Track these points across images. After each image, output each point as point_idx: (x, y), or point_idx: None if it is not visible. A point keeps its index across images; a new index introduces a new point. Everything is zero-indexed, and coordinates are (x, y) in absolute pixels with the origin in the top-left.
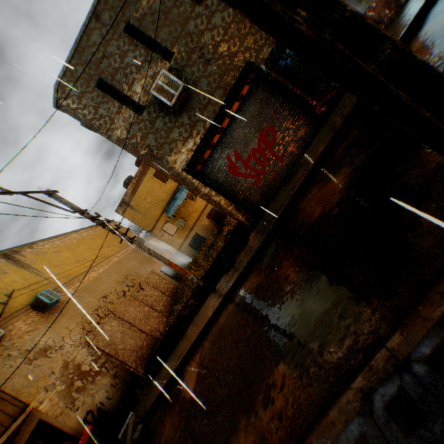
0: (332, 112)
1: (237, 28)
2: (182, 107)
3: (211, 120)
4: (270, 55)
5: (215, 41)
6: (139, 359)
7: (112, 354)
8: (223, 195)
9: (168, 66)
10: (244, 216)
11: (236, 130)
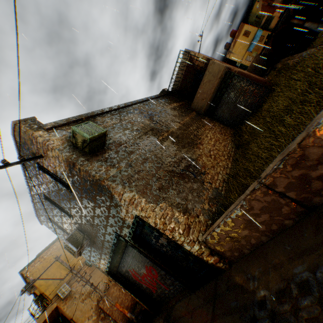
0: (196, 289)
1: (100, 210)
2: (90, 243)
3: (108, 255)
4: (129, 233)
5: (90, 214)
6: (124, 316)
7: (109, 314)
8: (131, 293)
9: (74, 221)
10: (147, 306)
11: (129, 259)
